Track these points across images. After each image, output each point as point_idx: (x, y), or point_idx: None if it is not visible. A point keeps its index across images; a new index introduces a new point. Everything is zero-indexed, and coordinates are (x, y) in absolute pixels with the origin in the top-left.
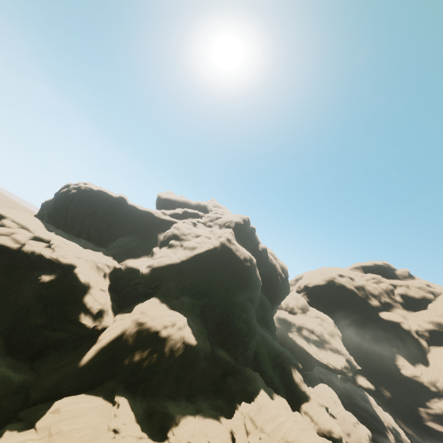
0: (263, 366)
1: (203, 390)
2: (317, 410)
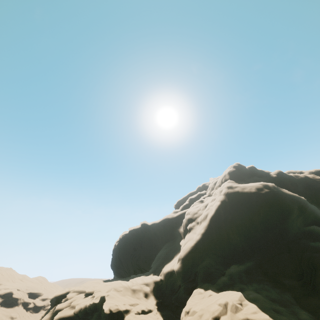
0: None
1: None
2: None
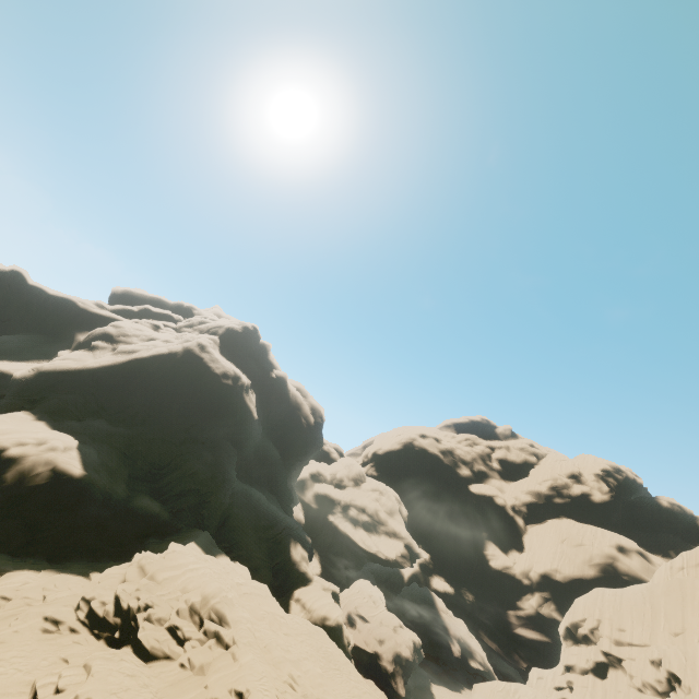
0: (236, 534)
1: (91, 552)
2: (315, 593)
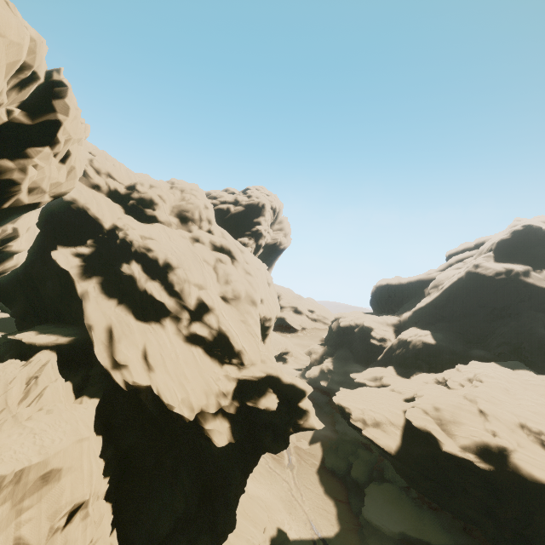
0: None
1: None
2: None
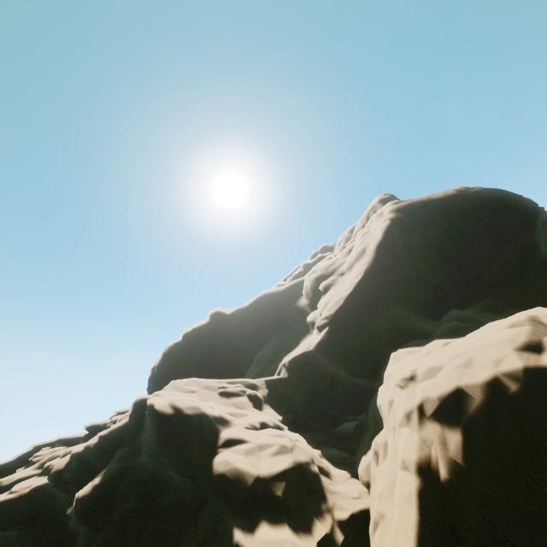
0: None
1: None
2: None
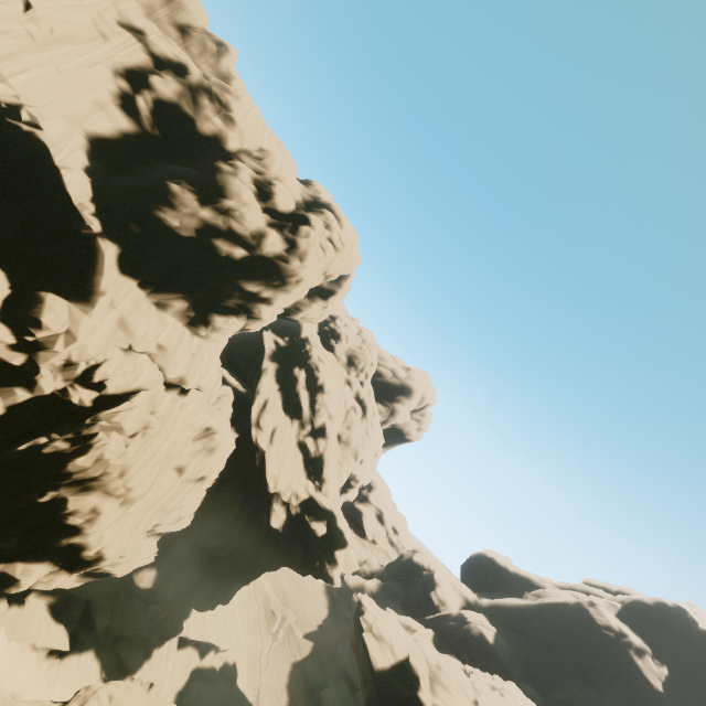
0: None
1: None
2: None
